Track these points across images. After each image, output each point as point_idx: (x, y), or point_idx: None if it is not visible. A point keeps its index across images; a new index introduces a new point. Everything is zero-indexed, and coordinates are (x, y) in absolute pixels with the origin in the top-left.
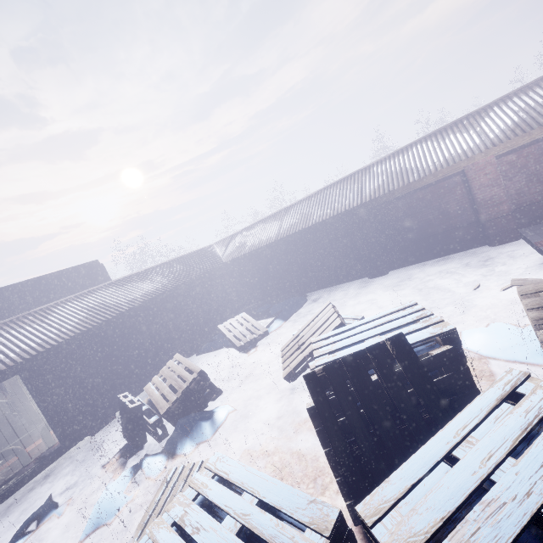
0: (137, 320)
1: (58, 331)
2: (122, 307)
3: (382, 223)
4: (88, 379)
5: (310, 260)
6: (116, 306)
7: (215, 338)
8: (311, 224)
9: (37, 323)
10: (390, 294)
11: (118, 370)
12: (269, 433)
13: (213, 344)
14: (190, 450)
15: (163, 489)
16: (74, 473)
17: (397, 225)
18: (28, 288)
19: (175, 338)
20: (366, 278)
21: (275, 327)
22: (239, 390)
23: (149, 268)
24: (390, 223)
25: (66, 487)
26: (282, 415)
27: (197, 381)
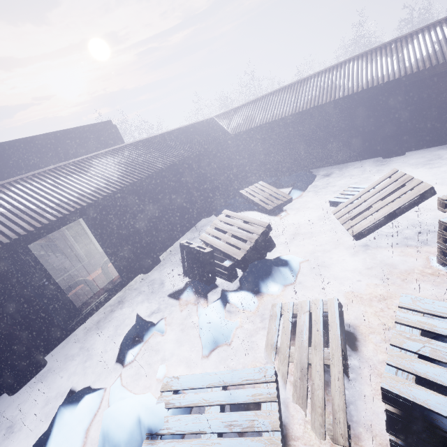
0: (168, 179)
1: (106, 181)
2: (157, 165)
3: (417, 100)
4: (139, 227)
5: (322, 137)
6: (150, 164)
7: (231, 203)
8: (339, 97)
9: (82, 173)
10: (424, 171)
11: (157, 222)
12: (365, 281)
13: (230, 207)
14: (277, 290)
15: (278, 320)
16: (148, 301)
17: (434, 103)
18: (54, 141)
19: (196, 199)
20: (379, 158)
21: (295, 196)
22: (289, 245)
23: (163, 133)
24: (427, 101)
25: (148, 311)
26: (364, 267)
27: (263, 234)
